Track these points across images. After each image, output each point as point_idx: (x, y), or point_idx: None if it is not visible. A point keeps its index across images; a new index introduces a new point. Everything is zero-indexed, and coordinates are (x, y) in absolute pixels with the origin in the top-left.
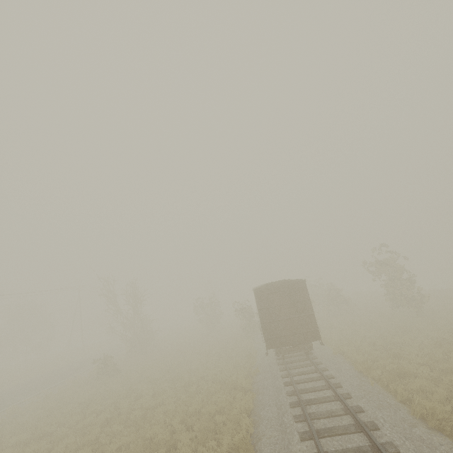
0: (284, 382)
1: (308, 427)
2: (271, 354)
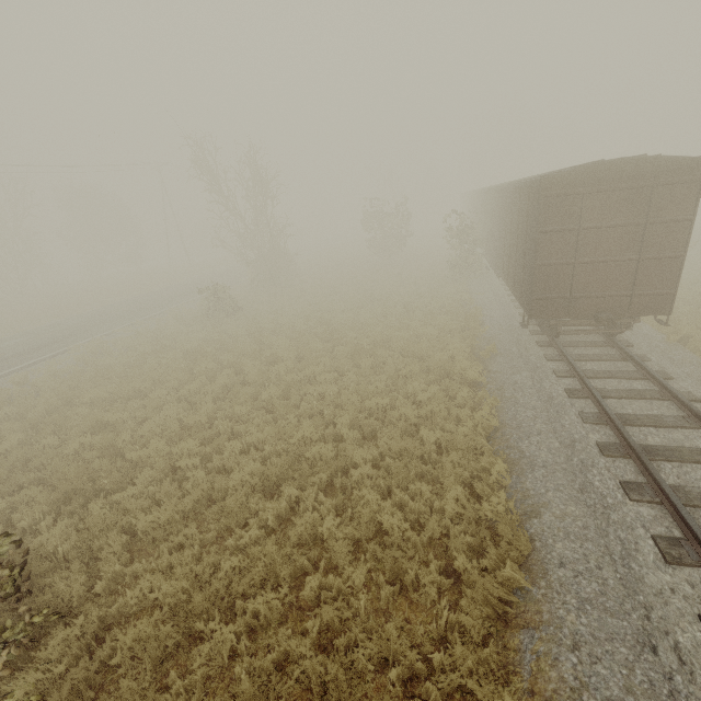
0: (567, 389)
1: (682, 531)
2: (516, 320)
